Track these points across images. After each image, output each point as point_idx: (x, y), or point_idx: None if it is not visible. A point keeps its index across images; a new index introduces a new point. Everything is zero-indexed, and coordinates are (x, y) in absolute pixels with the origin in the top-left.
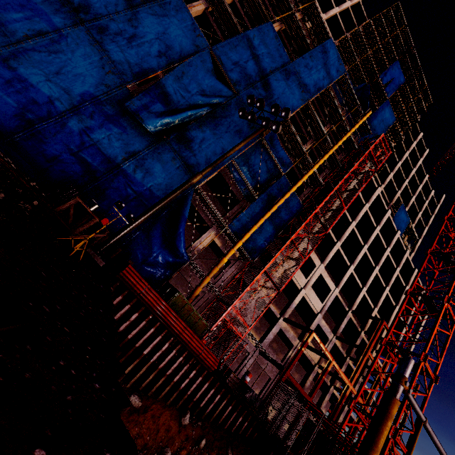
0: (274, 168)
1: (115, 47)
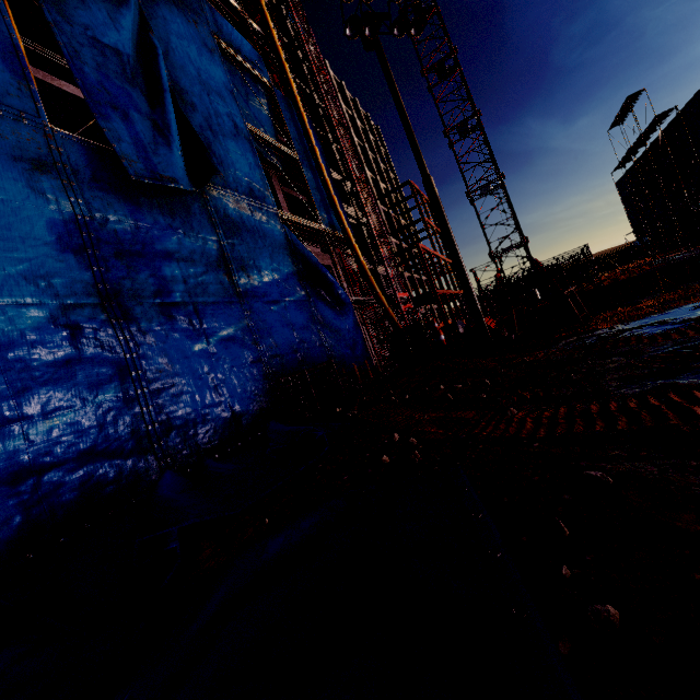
0: (258, 86)
1: None
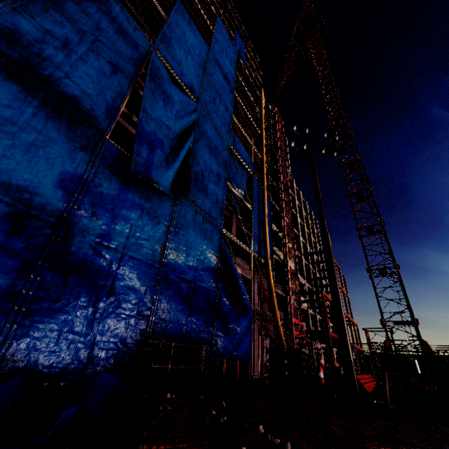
0: (244, 172)
1: (53, 70)
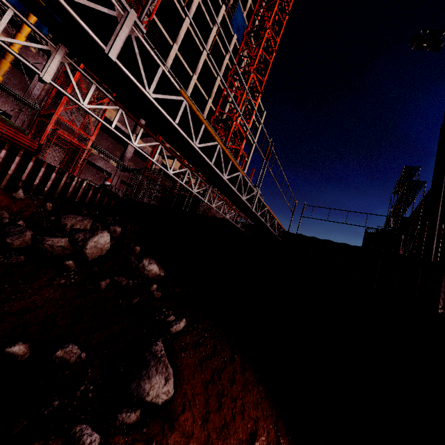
0: None
1: None
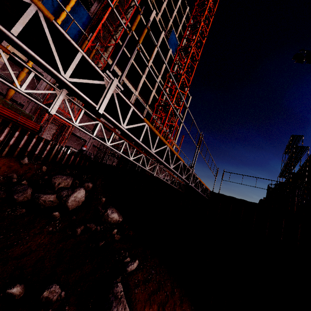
0: None
1: None
